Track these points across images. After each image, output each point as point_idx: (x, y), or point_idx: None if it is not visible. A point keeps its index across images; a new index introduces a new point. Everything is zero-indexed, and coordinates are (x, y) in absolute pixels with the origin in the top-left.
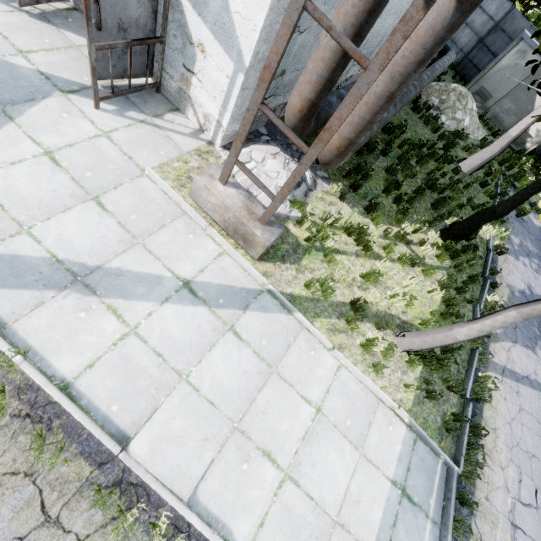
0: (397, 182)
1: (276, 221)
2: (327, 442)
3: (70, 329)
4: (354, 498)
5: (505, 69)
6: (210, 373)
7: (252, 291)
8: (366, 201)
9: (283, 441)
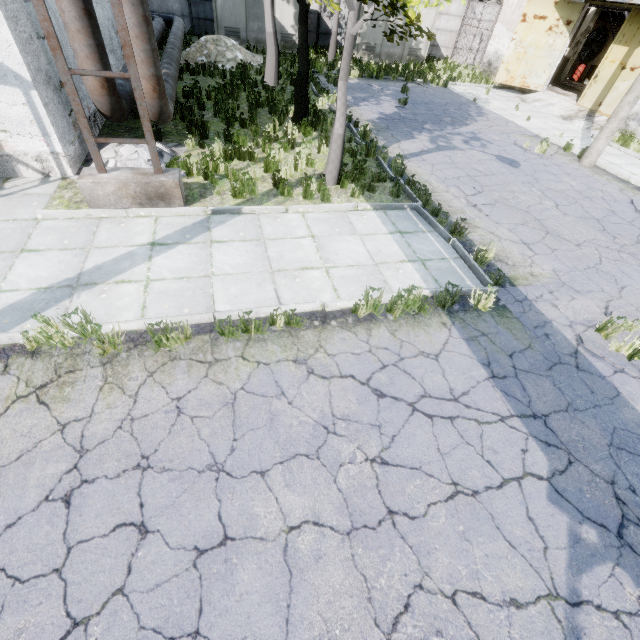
0: (228, 110)
1: (168, 168)
2: (333, 243)
3: (105, 305)
4: (376, 251)
5: (225, 2)
6: (225, 265)
7: (202, 221)
8: (222, 139)
9: (308, 259)
